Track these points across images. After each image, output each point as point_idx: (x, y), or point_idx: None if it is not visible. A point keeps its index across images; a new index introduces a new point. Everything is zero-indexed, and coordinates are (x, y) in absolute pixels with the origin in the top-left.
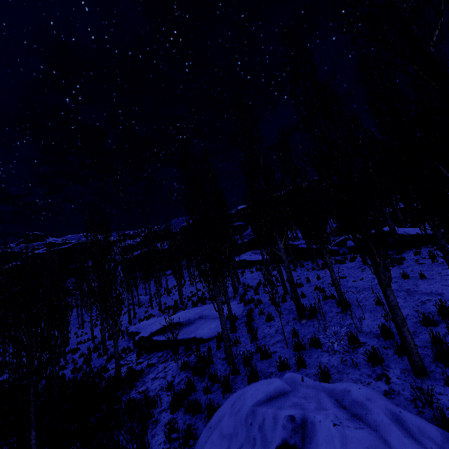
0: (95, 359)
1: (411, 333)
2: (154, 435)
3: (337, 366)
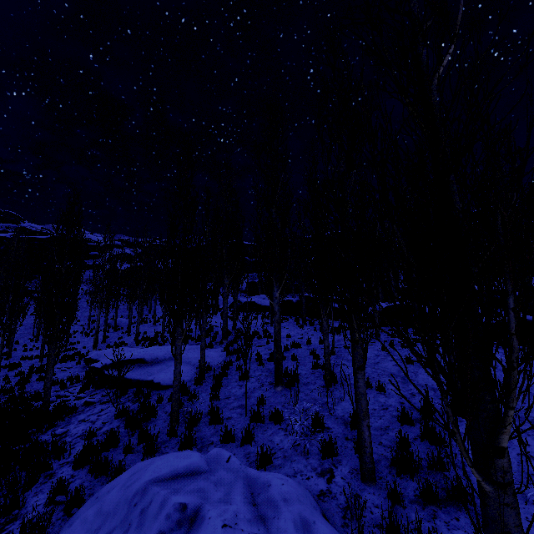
0: (33, 382)
1: (383, 428)
2: (39, 492)
3: (286, 450)
